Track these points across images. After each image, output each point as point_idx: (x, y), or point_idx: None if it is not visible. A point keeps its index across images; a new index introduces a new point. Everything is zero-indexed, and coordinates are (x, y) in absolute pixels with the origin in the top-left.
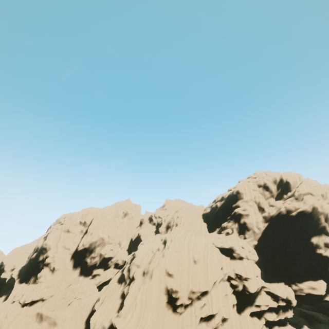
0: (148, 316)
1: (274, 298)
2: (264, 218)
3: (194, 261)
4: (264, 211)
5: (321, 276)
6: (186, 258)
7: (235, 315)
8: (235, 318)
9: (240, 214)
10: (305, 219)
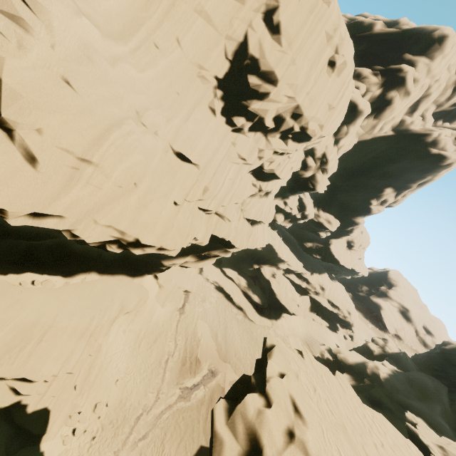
0: (161, 56)
1: (299, 208)
2: (400, 123)
3: (328, 61)
4: (411, 114)
5: (340, 218)
6: (323, 34)
7: (272, 198)
8: (270, 200)
9: (403, 82)
10: (424, 167)
